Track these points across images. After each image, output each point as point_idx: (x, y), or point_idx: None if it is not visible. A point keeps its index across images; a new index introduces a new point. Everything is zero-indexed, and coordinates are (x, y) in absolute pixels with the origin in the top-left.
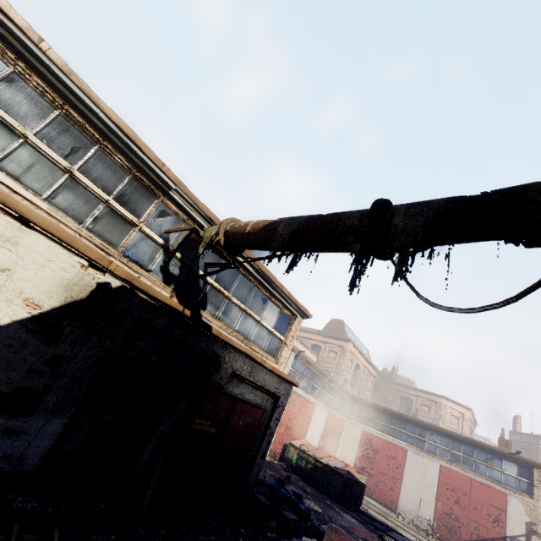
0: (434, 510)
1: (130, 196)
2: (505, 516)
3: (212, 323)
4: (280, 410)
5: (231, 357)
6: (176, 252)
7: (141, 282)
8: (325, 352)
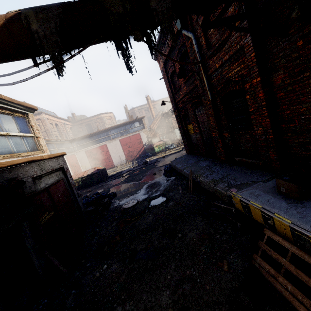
0: (125, 155)
1: None
2: (142, 139)
3: None
4: (68, 172)
5: (22, 172)
6: None
7: None
8: None
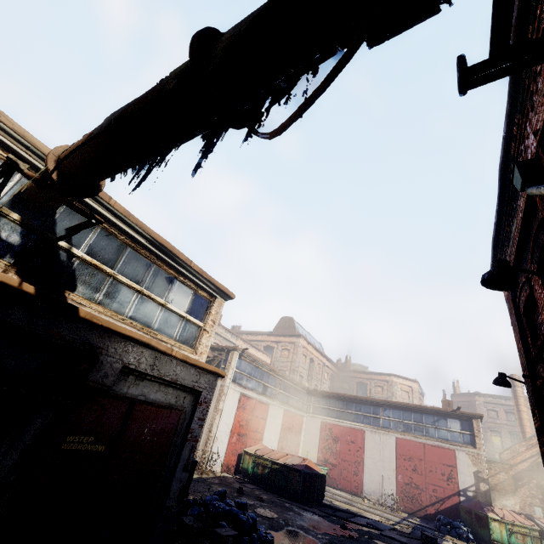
0: (395, 484)
1: None
2: (457, 471)
3: (86, 307)
4: (203, 407)
5: (118, 348)
6: None
7: None
8: (278, 351)
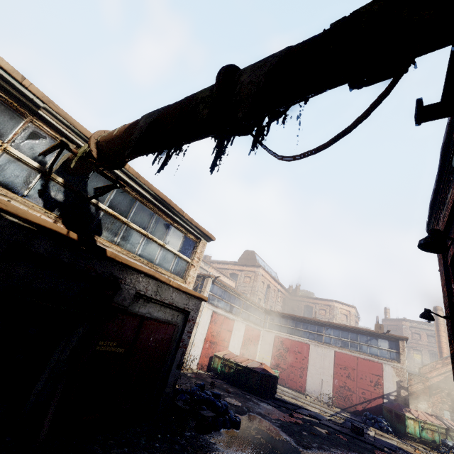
0: (332, 387)
1: None
2: (382, 380)
3: (109, 248)
4: (191, 323)
5: (132, 279)
6: (50, 172)
7: (6, 203)
8: (241, 278)
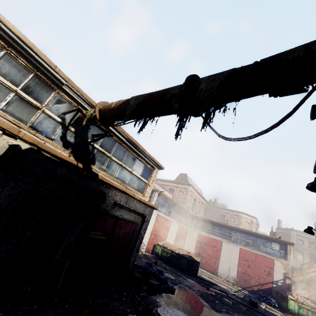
0: (236, 272)
1: (33, 88)
2: (273, 271)
3: (99, 173)
4: (146, 223)
5: (112, 193)
6: (69, 126)
7: (44, 145)
8: (176, 192)
